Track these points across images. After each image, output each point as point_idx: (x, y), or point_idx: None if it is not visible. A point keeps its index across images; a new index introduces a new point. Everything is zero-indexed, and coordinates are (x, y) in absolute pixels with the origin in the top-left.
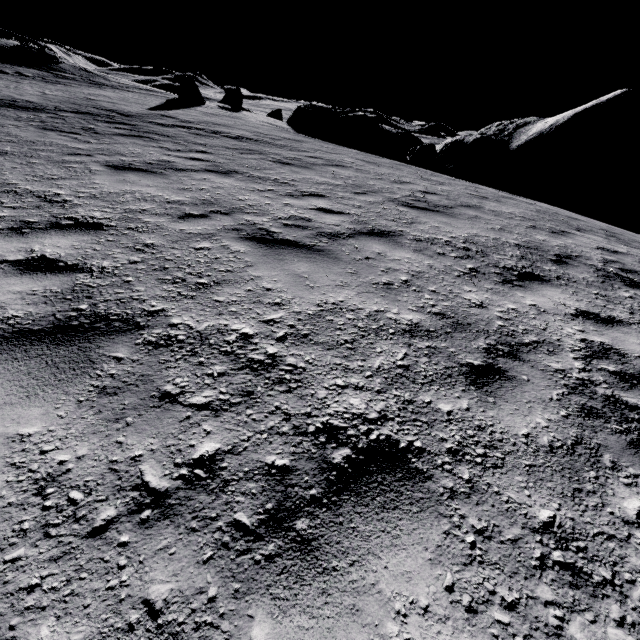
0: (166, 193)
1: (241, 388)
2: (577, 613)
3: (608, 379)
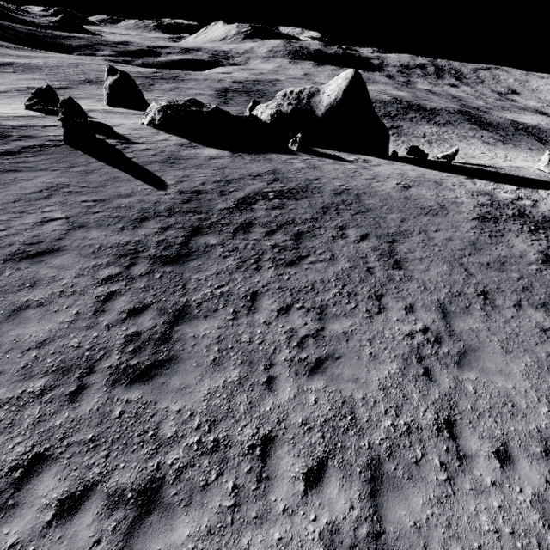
0: (438, 267)
1: None
2: None
3: None
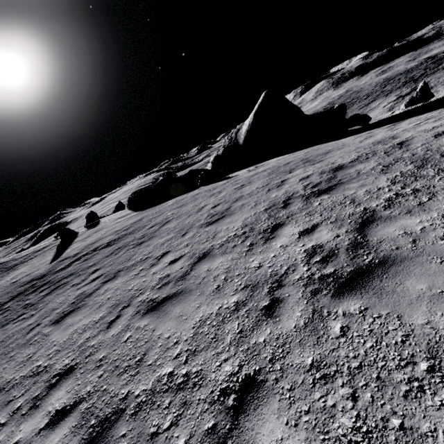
0: (92, 317)
1: (181, 403)
2: (329, 394)
3: (318, 267)
